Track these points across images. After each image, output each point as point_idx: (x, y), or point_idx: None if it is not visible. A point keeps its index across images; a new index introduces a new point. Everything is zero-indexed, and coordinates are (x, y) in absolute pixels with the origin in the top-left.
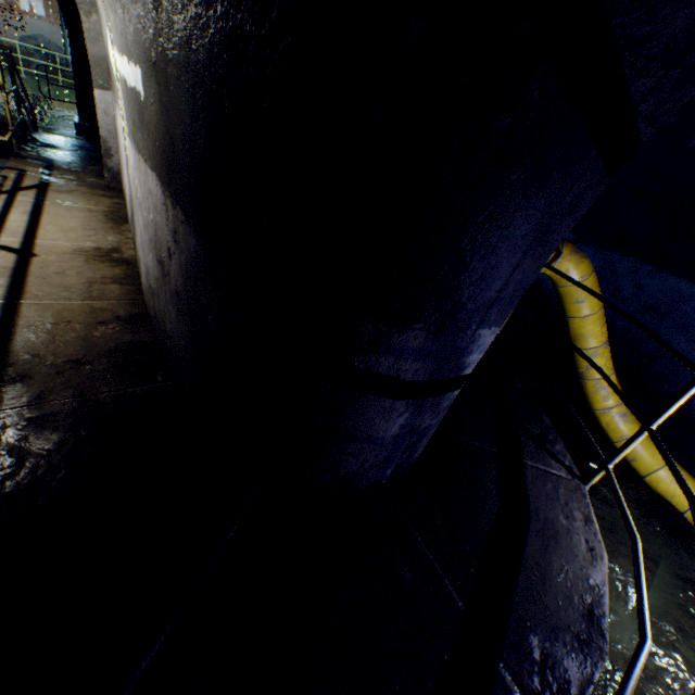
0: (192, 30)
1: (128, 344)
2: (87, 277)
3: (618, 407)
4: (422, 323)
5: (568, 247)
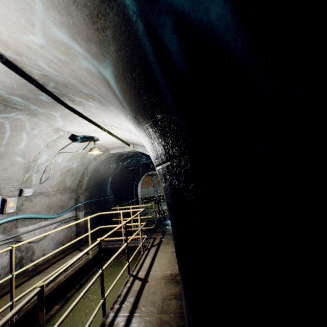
0: (164, 191)
1: None
2: (163, 294)
3: None
4: None
5: None
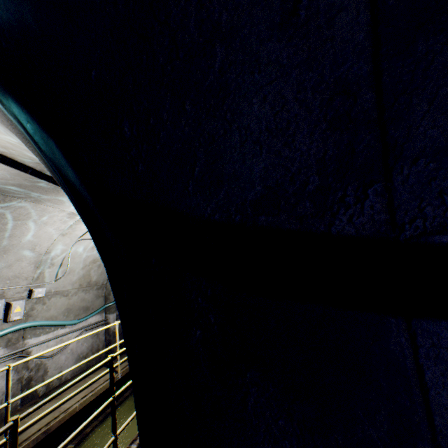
0: None
1: None
2: None
3: None
4: None
5: None
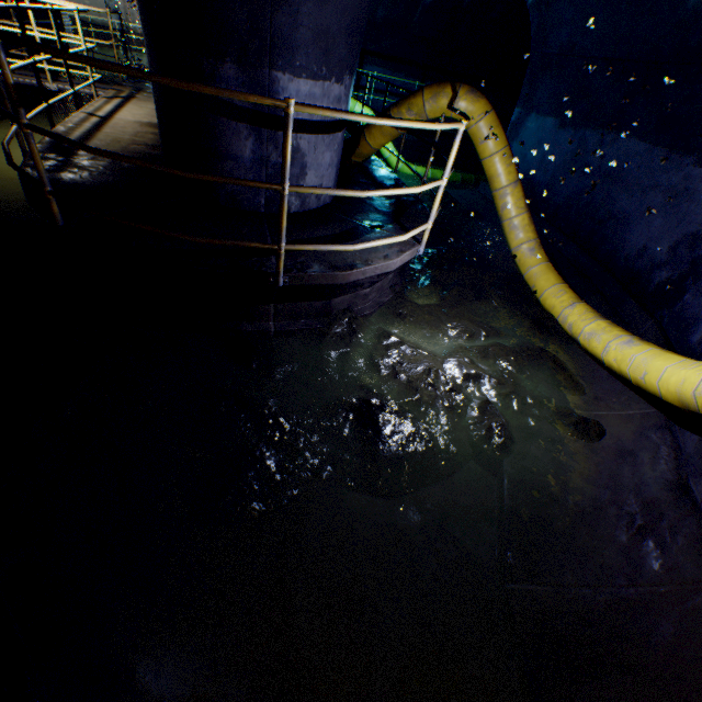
0: None
1: (147, 153)
2: (138, 131)
3: (527, 244)
4: (230, 58)
5: (465, 89)
